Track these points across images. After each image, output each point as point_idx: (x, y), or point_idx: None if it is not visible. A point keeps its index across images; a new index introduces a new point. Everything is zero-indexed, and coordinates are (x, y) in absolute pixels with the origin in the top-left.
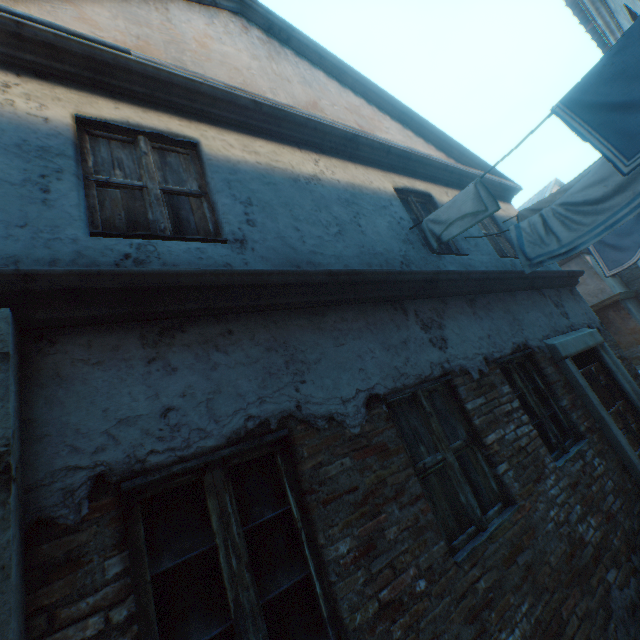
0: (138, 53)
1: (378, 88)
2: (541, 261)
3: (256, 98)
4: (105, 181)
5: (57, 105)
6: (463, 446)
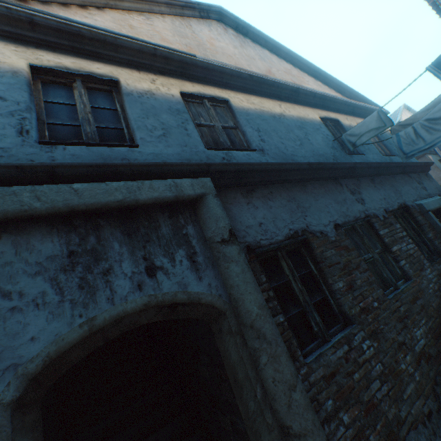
0: (198, 56)
1: (299, 57)
2: (413, 154)
3: (250, 73)
4: (199, 124)
5: (173, 88)
6: (380, 252)
